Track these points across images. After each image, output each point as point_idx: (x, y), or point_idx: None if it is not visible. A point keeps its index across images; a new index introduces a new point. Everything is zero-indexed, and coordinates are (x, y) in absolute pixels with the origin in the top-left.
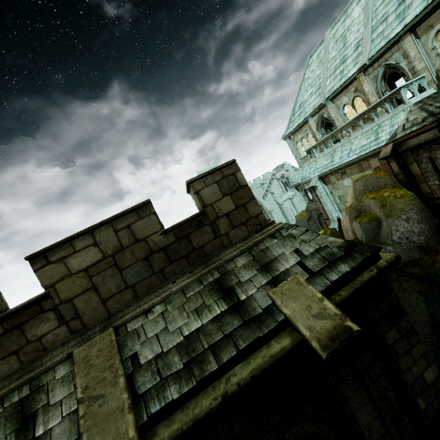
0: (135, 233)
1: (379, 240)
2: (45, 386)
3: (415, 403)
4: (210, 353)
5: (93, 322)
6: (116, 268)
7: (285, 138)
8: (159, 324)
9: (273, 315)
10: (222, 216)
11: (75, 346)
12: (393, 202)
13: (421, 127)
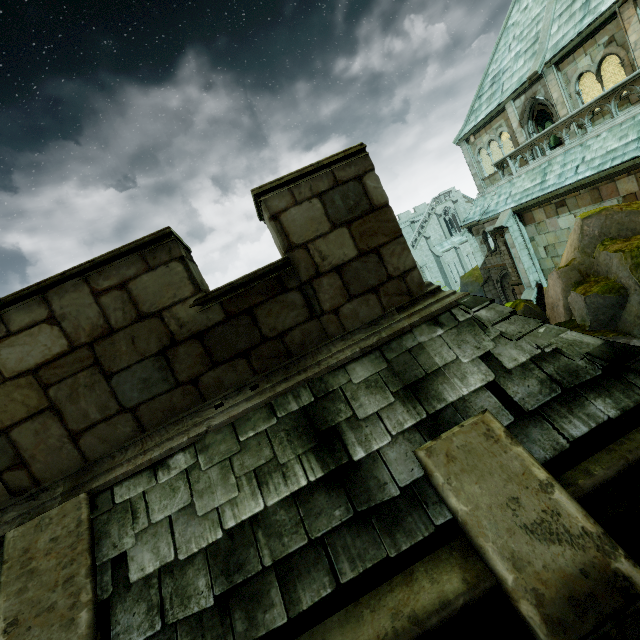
0: (138, 300)
1: (616, 328)
2: None
3: None
4: (274, 579)
5: (52, 475)
6: (98, 371)
7: (460, 142)
8: (177, 496)
9: (425, 507)
10: (327, 273)
11: (14, 522)
12: None
13: None
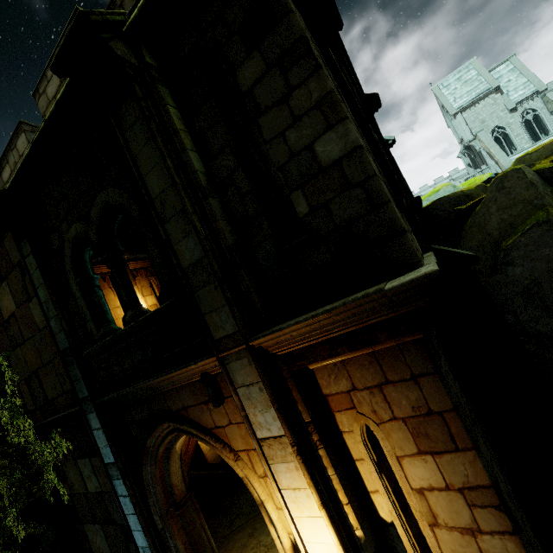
0: None
1: None
2: None
3: (286, 200)
4: None
5: None
6: None
7: None
8: None
9: None
10: None
11: None
12: None
13: None
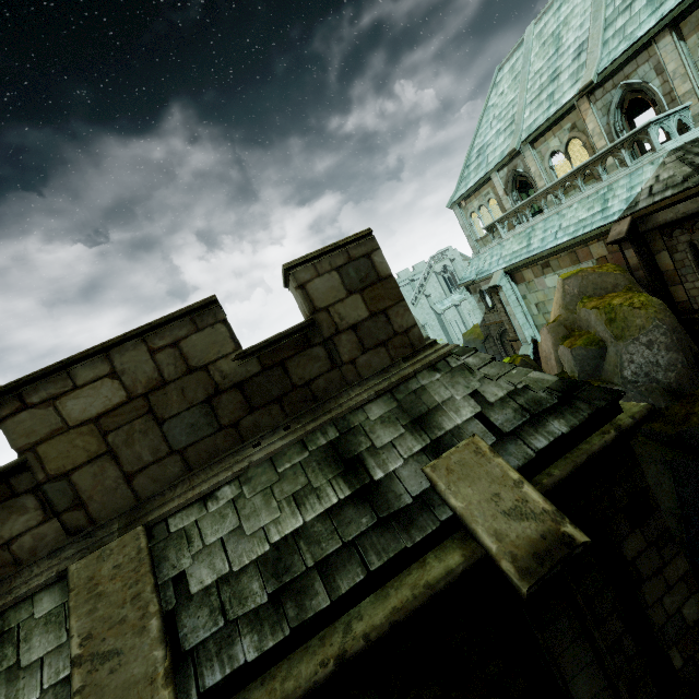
0: (188, 356)
1: (600, 377)
2: (13, 630)
3: (667, 657)
4: (316, 575)
5: (108, 514)
6: (152, 418)
7: (452, 206)
8: (226, 521)
9: (433, 508)
10: (345, 330)
11: (74, 557)
12: (628, 315)
13: (680, 191)
